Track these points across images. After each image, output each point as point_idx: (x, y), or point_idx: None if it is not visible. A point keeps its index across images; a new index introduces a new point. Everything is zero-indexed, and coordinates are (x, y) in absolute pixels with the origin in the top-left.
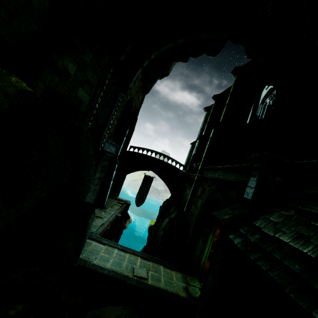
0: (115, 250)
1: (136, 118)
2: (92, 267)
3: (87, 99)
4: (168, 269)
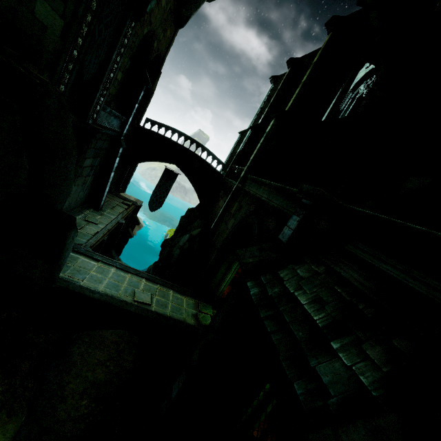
0: (111, 269)
1: (158, 71)
2: (77, 290)
3: (58, 25)
4: (178, 294)
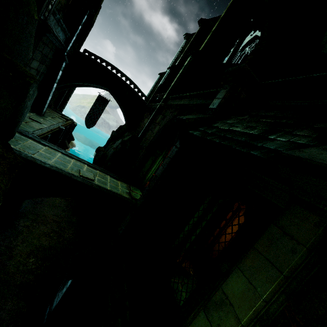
0: (58, 153)
1: (99, 4)
2: (29, 158)
3: None
4: (114, 179)
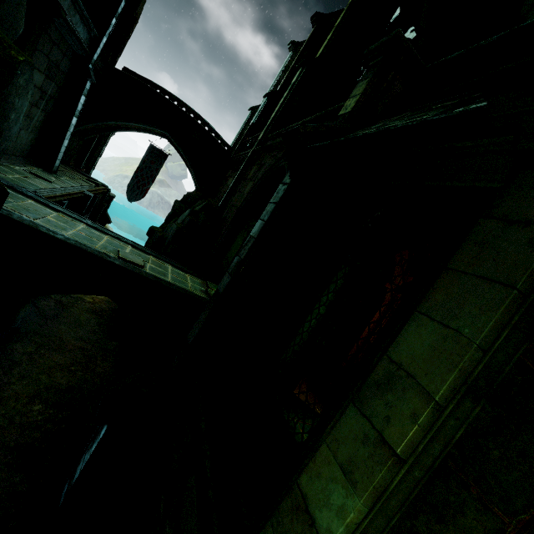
0: (80, 223)
1: None
2: (27, 223)
3: None
4: (179, 271)
